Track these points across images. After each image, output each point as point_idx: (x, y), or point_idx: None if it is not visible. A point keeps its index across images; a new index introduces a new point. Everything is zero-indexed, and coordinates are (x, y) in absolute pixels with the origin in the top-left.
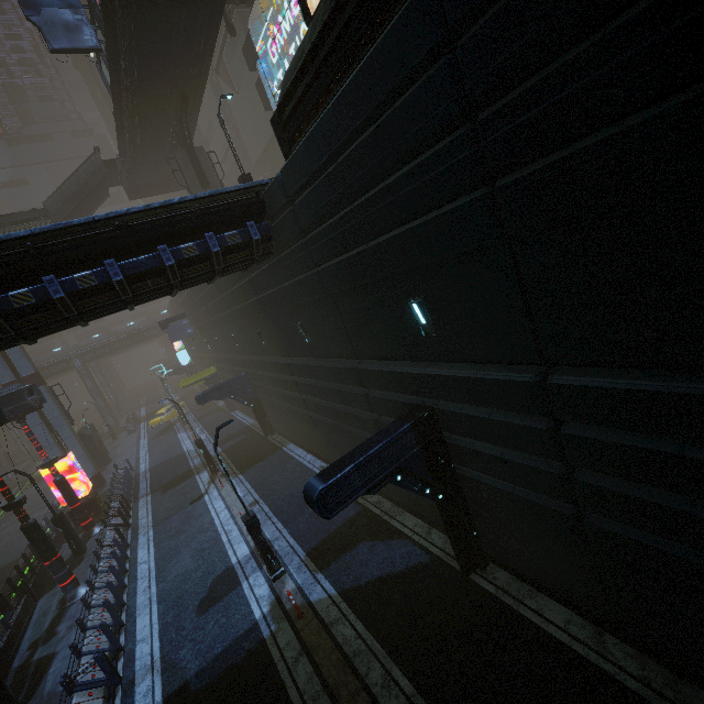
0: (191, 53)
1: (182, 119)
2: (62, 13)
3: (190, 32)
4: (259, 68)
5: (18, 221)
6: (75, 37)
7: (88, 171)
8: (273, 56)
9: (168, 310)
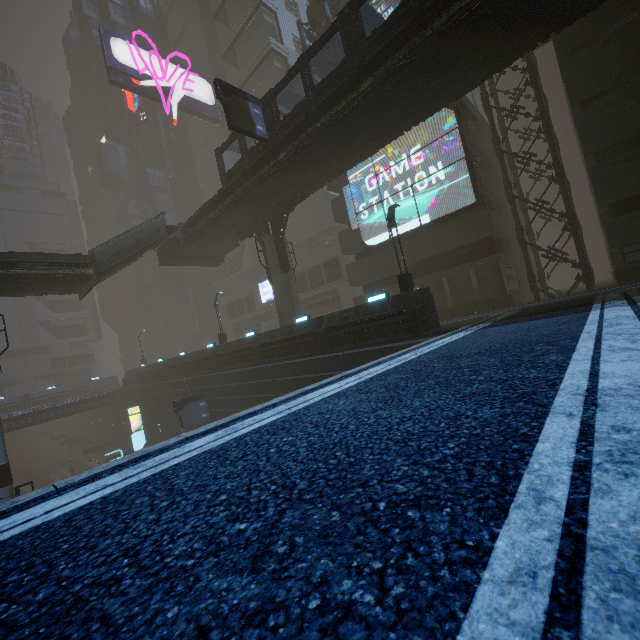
0: (338, 165)
1: (285, 210)
2: (245, 104)
3: (355, 151)
4: (344, 190)
5: (56, 263)
6: (251, 124)
7: (145, 230)
8: (369, 186)
9: (124, 380)
